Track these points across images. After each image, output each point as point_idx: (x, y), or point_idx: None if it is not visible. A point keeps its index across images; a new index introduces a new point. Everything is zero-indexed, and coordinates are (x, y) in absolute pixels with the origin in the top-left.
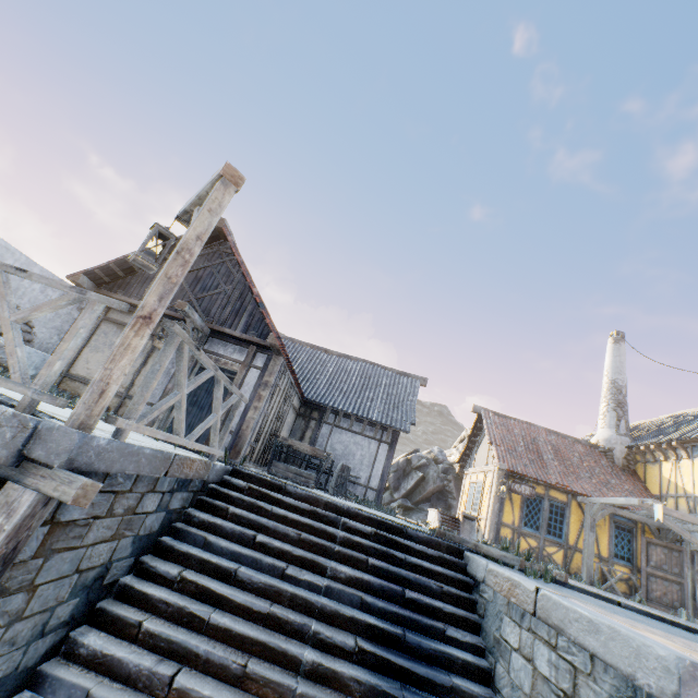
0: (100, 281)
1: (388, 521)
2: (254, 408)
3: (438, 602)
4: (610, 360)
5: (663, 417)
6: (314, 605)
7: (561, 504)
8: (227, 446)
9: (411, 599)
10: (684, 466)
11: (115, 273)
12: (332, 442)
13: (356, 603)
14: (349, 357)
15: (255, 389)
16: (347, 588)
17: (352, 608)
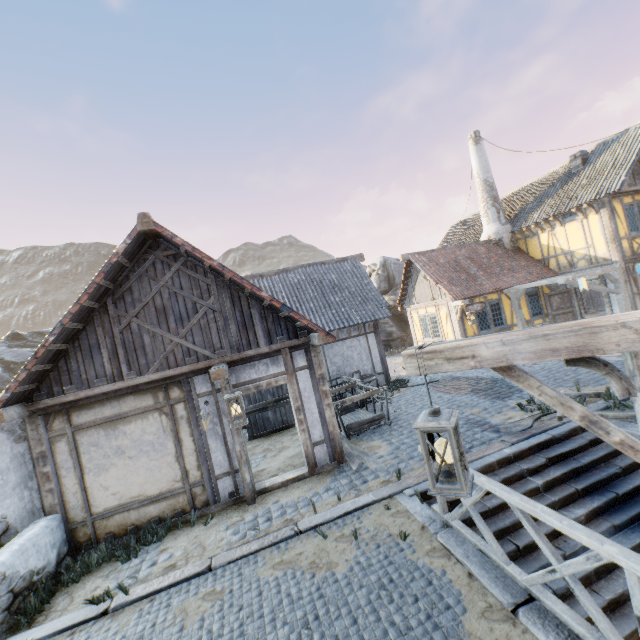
0: (25, 394)
1: (541, 441)
2: (327, 407)
3: (630, 480)
4: (477, 162)
5: (513, 192)
6: (609, 563)
7: (496, 302)
8: (329, 455)
9: (623, 494)
10: (558, 232)
11: (39, 372)
12: (329, 359)
13: (612, 532)
14: (286, 270)
15: (317, 390)
16: (596, 525)
17: (612, 536)
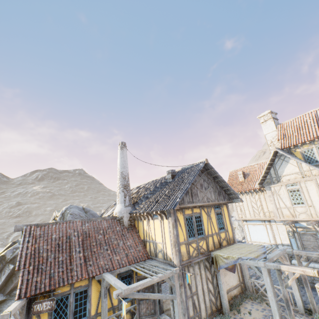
0: None
1: None
2: None
3: None
4: (119, 160)
5: (149, 181)
6: None
7: (84, 288)
8: None
9: None
10: (151, 223)
11: None
12: None
13: None
14: None
15: None
16: None
17: None
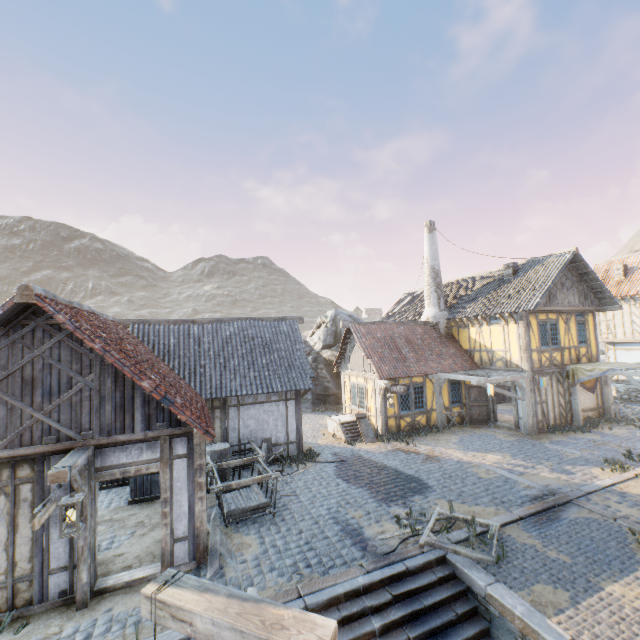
0: None
1: (395, 573)
2: (199, 500)
3: (461, 630)
4: (428, 249)
5: (458, 279)
6: None
7: (420, 385)
8: (189, 554)
9: None
10: (484, 330)
11: None
12: (243, 421)
13: None
14: (221, 320)
15: (191, 481)
16: None
17: None
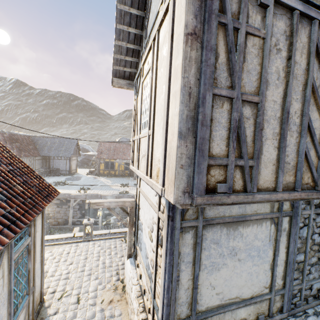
0: None
1: None
2: None
3: None
4: None
5: None
6: None
7: (113, 162)
8: None
9: None
10: None
11: None
12: (54, 163)
13: None
14: (55, 137)
15: None
16: None
17: None
